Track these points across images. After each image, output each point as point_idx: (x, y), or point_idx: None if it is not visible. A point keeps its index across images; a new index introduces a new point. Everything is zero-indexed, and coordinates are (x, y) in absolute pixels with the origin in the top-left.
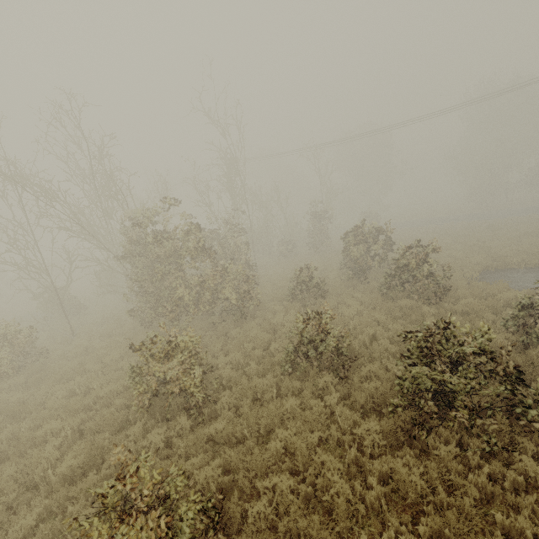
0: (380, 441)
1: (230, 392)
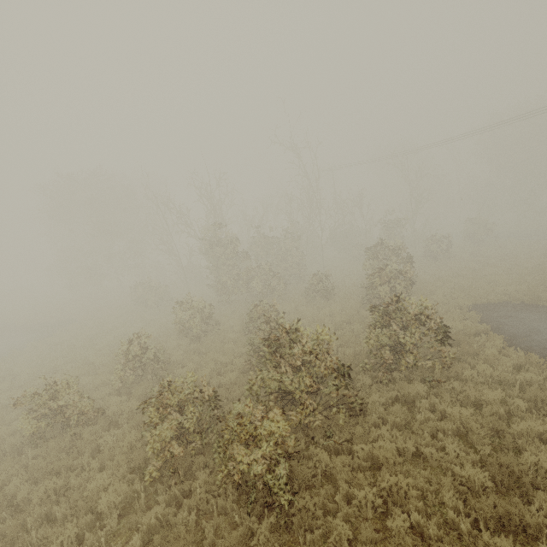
0: (245, 369)
1: (217, 336)
